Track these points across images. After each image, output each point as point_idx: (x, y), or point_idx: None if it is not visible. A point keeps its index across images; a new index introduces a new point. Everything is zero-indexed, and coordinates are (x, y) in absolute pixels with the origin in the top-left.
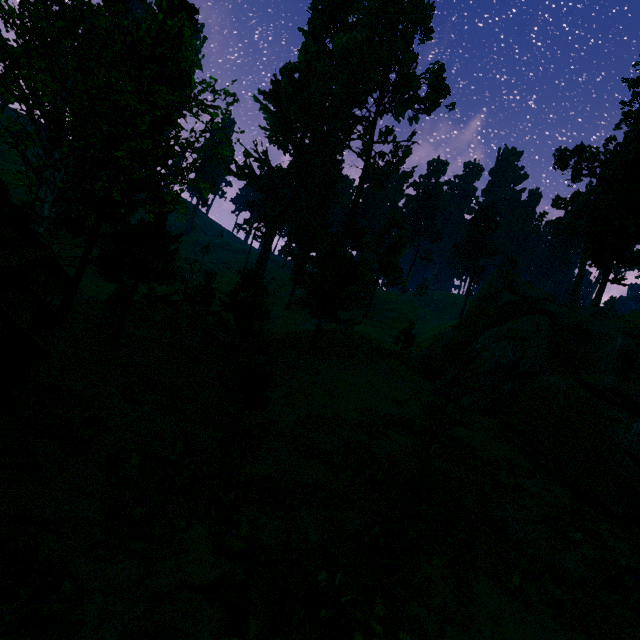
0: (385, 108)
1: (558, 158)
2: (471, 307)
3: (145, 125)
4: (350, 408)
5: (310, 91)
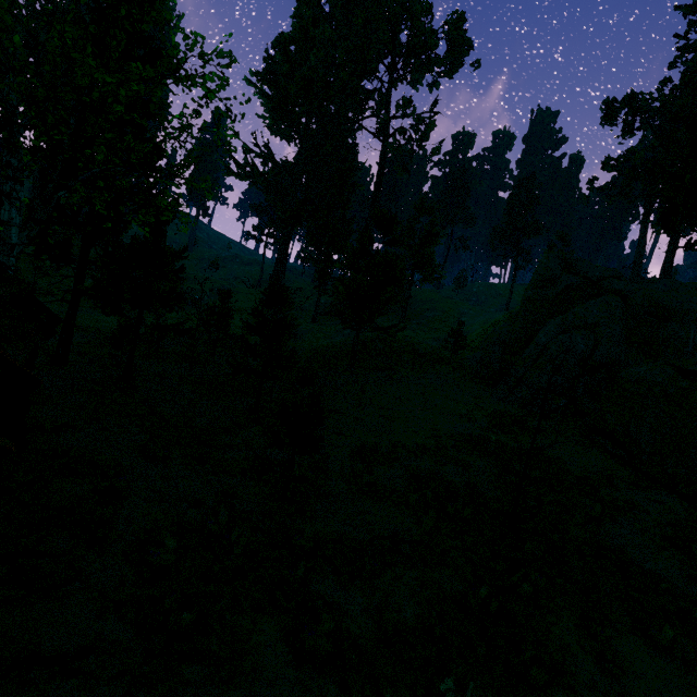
0: (399, 75)
1: (605, 112)
2: (526, 296)
3: (120, 105)
4: (409, 430)
5: (310, 65)
